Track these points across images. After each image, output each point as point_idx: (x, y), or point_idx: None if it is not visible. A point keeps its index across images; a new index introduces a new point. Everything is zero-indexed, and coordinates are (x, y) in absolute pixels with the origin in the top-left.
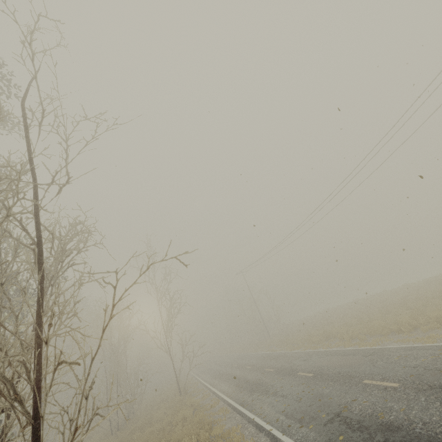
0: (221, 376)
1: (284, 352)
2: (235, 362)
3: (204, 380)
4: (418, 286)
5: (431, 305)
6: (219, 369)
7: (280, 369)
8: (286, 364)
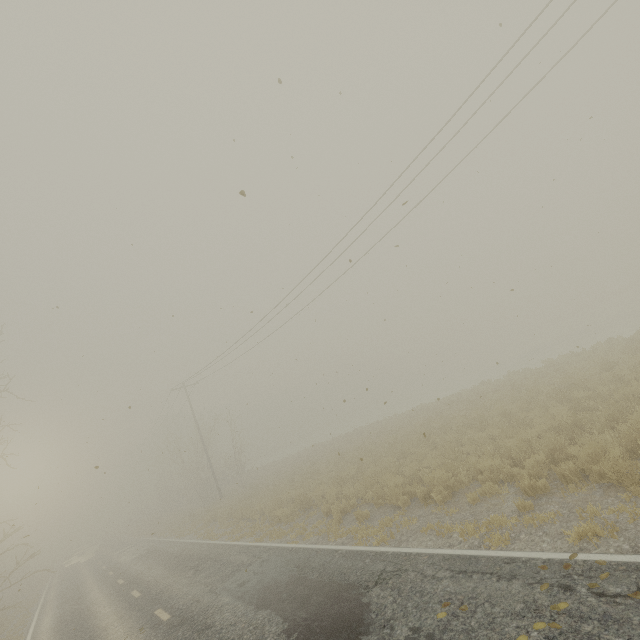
0: (71, 621)
1: (222, 545)
2: (129, 568)
3: (32, 634)
4: (440, 408)
5: (468, 441)
6: (87, 593)
7: (183, 615)
8: (203, 594)
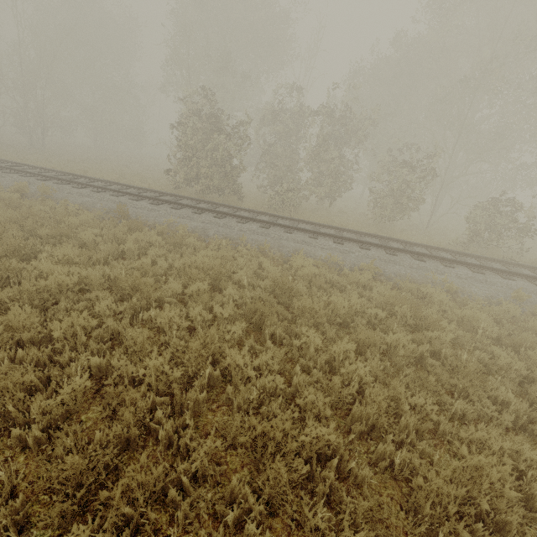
0: None
1: None
2: None
3: None
4: None
5: None
6: None
7: None
8: None
